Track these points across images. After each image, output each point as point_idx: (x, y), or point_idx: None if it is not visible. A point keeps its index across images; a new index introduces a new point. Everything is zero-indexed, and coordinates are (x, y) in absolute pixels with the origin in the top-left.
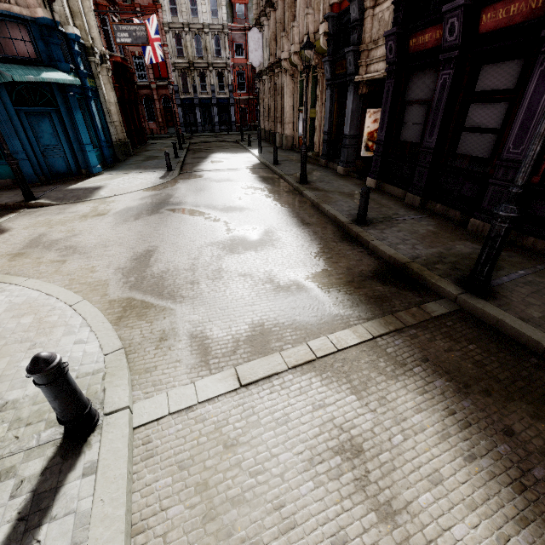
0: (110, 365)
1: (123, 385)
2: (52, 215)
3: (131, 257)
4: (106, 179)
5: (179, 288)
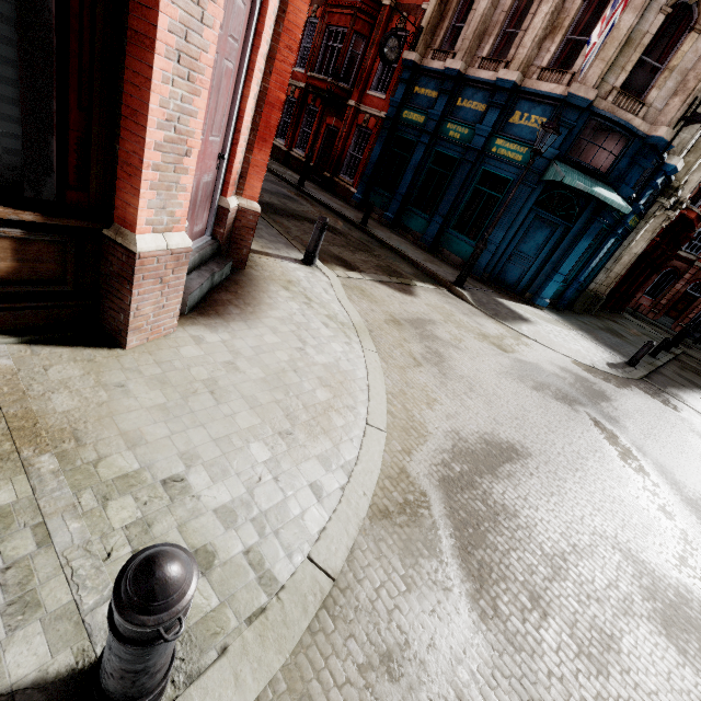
0: (286, 598)
1: (241, 694)
2: (459, 310)
3: (484, 433)
4: (541, 316)
5: (504, 576)
